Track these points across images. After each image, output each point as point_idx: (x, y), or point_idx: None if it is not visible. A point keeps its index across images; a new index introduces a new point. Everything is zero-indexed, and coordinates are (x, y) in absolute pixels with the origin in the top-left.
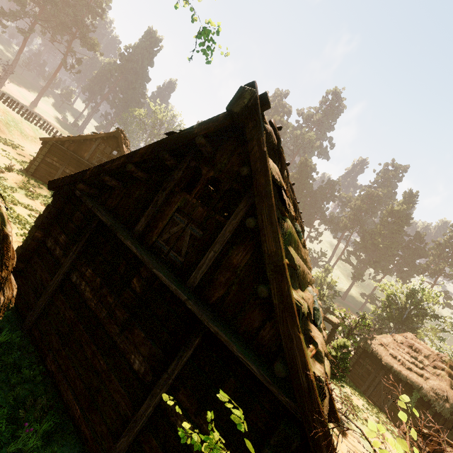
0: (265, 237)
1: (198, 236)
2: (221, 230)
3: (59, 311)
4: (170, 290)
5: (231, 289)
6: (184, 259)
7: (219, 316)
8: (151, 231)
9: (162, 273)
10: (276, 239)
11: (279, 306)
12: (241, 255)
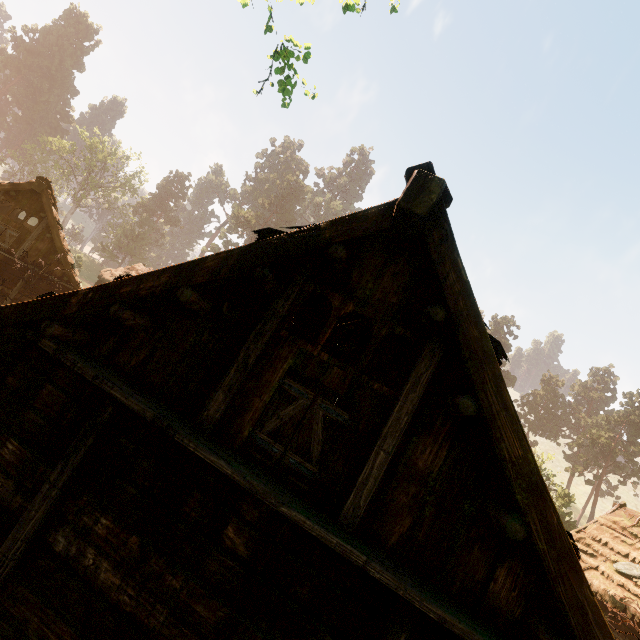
0: (499, 432)
1: (341, 421)
2: (386, 409)
3: (25, 632)
4: (319, 542)
5: (423, 516)
6: (319, 467)
7: (412, 572)
8: (238, 417)
9: (301, 513)
10: (520, 435)
11: (551, 552)
12: (429, 452)
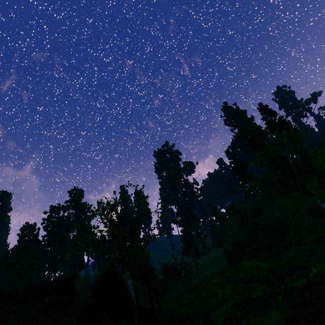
0: None
1: None
2: None
3: None
4: None
5: None
6: None
7: None
8: None
9: None
10: None
11: None
12: None
